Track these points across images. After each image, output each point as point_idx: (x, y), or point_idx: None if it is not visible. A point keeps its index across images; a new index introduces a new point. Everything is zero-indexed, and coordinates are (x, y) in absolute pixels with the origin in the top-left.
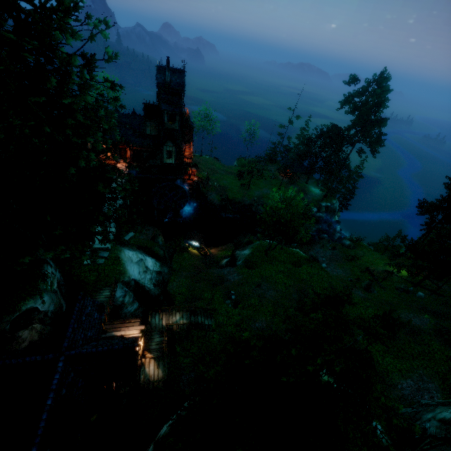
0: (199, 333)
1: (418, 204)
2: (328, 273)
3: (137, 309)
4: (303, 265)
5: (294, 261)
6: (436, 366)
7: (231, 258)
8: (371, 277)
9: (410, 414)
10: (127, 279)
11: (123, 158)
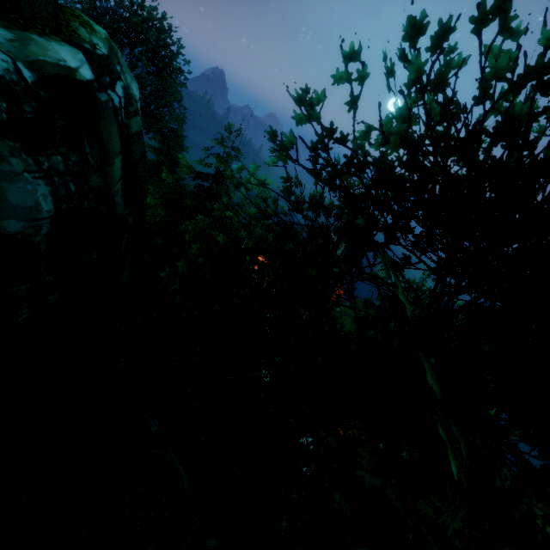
0: None
1: None
2: None
3: None
4: None
5: None
6: None
7: None
8: None
9: None
10: None
11: None
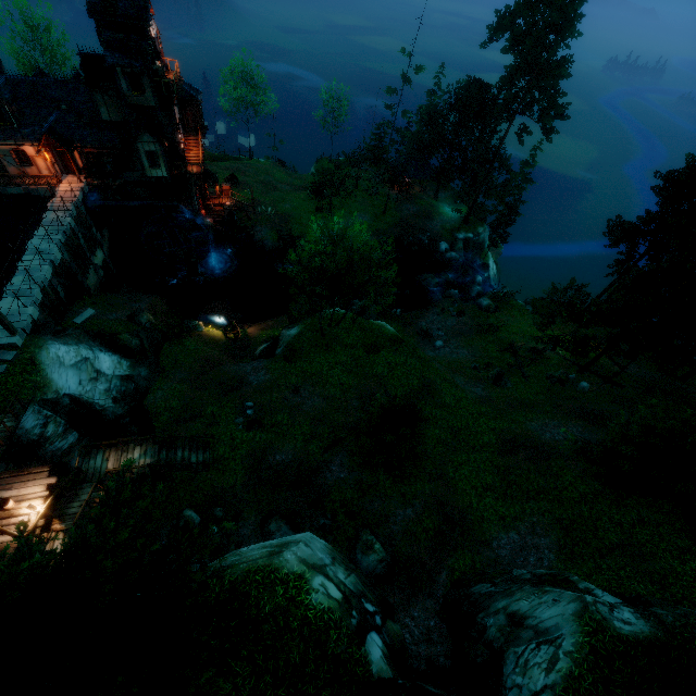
0: (184, 475)
1: (608, 227)
2: (424, 361)
3: (77, 443)
4: (382, 349)
5: (369, 344)
6: (560, 511)
7: (273, 342)
8: (514, 359)
9: (480, 597)
10: (52, 396)
11: (73, 173)
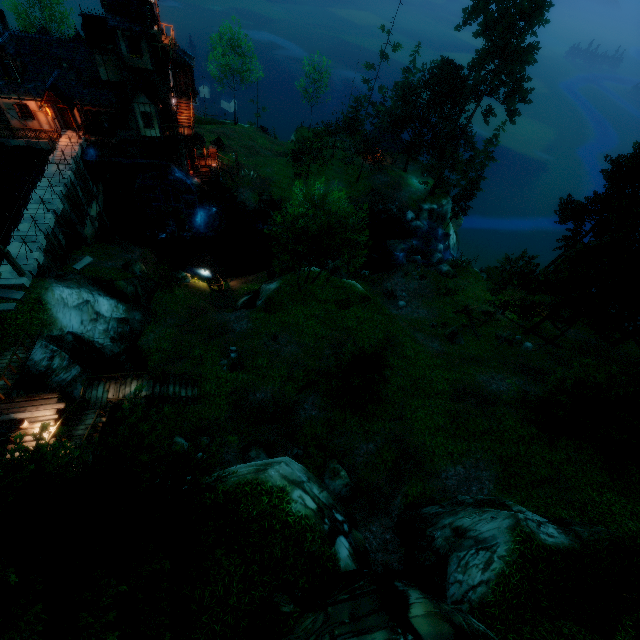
0: (175, 408)
1: (560, 205)
2: (389, 318)
3: (80, 376)
4: (353, 306)
5: (341, 300)
6: (501, 449)
7: (253, 295)
8: (468, 320)
9: (430, 515)
10: (57, 333)
11: (72, 129)
